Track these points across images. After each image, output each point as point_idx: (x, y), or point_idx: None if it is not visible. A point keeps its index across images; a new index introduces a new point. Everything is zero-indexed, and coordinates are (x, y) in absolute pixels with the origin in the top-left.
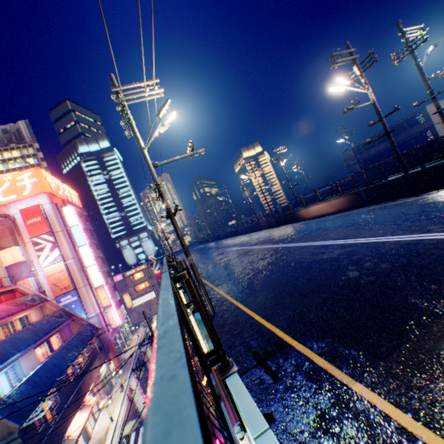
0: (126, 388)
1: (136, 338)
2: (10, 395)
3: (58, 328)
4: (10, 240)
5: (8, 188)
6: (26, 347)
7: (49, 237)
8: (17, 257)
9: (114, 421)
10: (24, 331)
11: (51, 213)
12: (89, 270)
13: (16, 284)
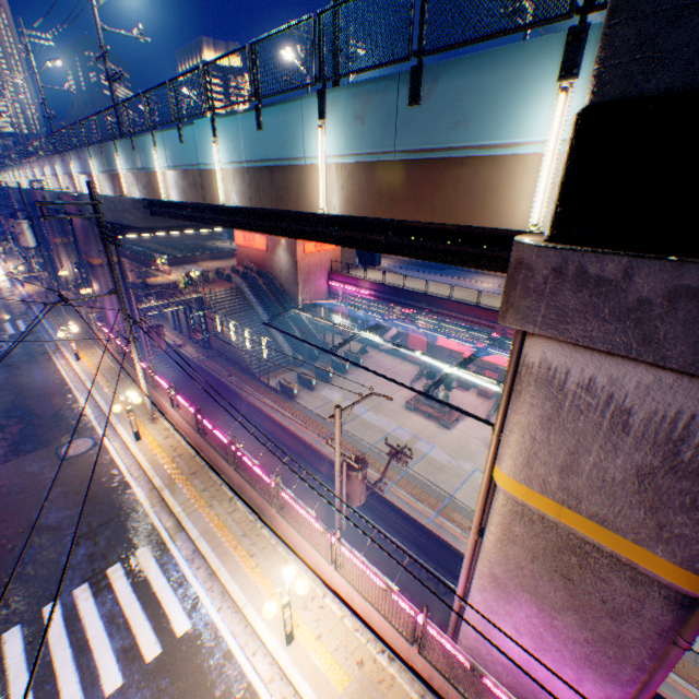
0: None
1: None
2: None
3: None
4: None
5: None
6: None
7: None
8: None
9: None
10: None
11: None
12: None
13: None
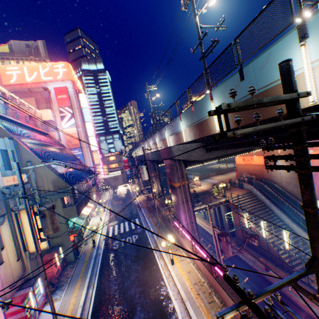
0: (106, 210)
1: (108, 193)
2: (63, 173)
3: (75, 161)
4: (45, 106)
5: (48, 71)
6: (63, 160)
7: (70, 110)
8: (50, 117)
9: (102, 220)
10: (60, 153)
11: (72, 95)
12: (89, 138)
13: (49, 132)
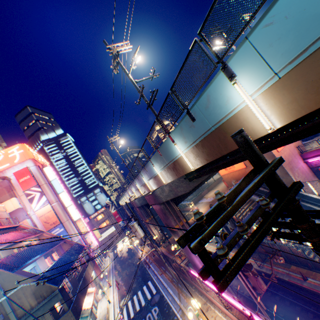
0: (112, 284)
1: (108, 259)
2: (44, 273)
3: (58, 245)
4: (8, 196)
5: (2, 159)
6: (42, 252)
7: (37, 189)
8: (16, 205)
9: (111, 302)
10: (36, 245)
11: (36, 172)
12: (68, 209)
13: (19, 223)
